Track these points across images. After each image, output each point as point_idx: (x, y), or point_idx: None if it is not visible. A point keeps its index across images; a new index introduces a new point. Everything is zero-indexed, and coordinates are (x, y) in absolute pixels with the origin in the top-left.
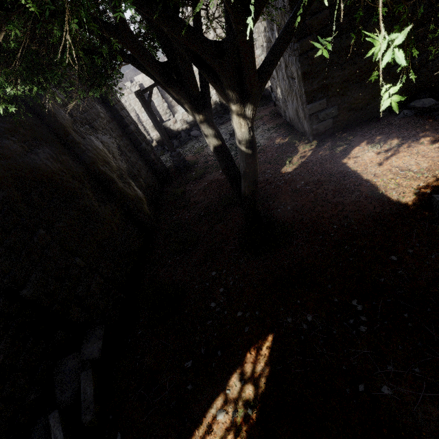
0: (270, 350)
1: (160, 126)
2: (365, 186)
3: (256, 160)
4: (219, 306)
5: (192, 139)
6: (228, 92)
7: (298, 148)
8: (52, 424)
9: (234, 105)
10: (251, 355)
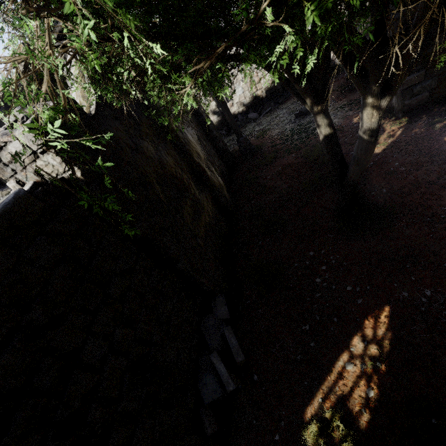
0: (389, 319)
1: (229, 113)
2: None
3: (375, 147)
4: (326, 282)
5: (249, 122)
6: (370, 87)
7: (383, 126)
8: (214, 362)
9: (371, 98)
10: (369, 322)
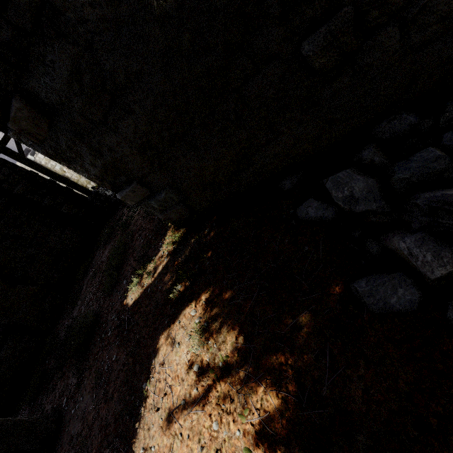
0: None
1: (52, 174)
2: None
3: None
4: None
5: None
6: None
7: (164, 237)
8: None
9: None
10: None
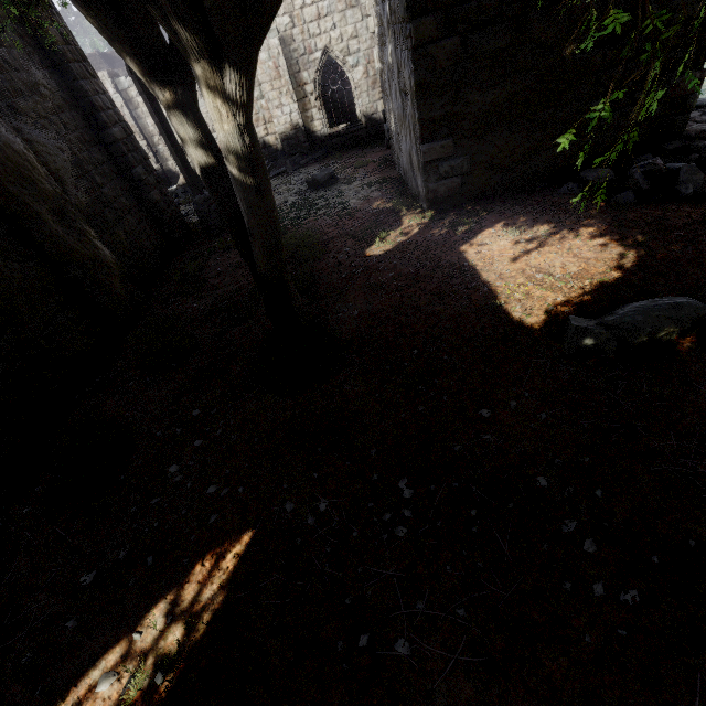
0: (238, 561)
1: (174, 141)
2: (480, 291)
3: (267, 201)
4: (183, 473)
5: None
6: (176, 27)
7: (402, 219)
8: None
9: (199, 65)
10: (203, 568)
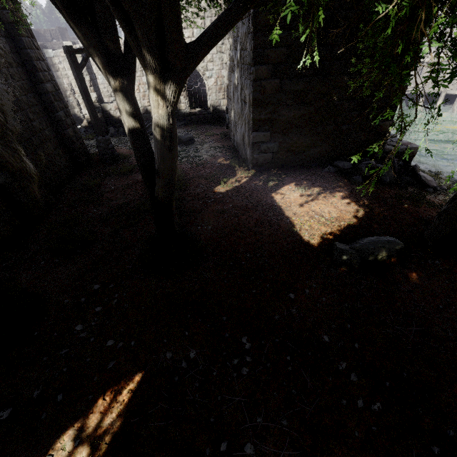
0: (132, 395)
1: (89, 100)
2: (284, 221)
3: (174, 156)
4: (87, 331)
5: None
6: (144, 52)
7: (236, 172)
8: None
9: (152, 75)
10: (104, 401)
